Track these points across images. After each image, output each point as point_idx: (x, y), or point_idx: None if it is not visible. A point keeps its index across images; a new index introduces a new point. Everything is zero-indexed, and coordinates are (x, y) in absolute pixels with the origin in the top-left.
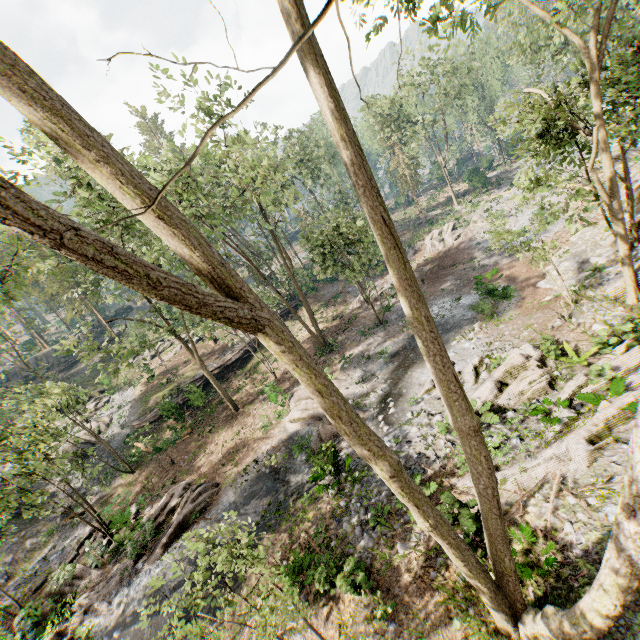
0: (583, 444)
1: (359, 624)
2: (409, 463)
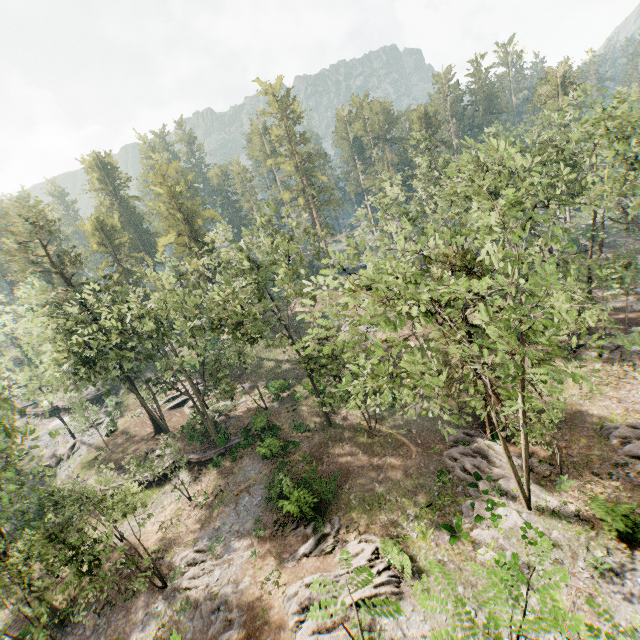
0: None
1: None
2: None
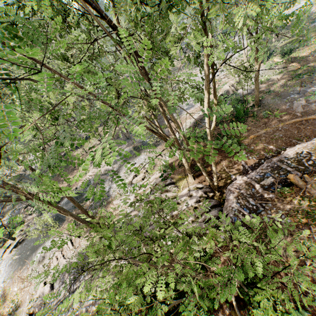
0: (133, 197)
1: (84, 229)
2: (109, 195)
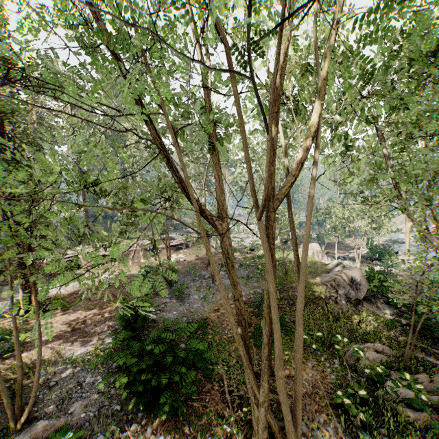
0: None
1: None
2: None
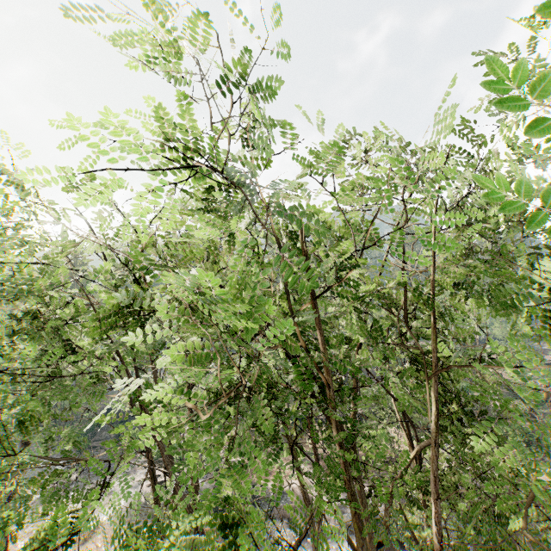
0: None
1: None
2: None
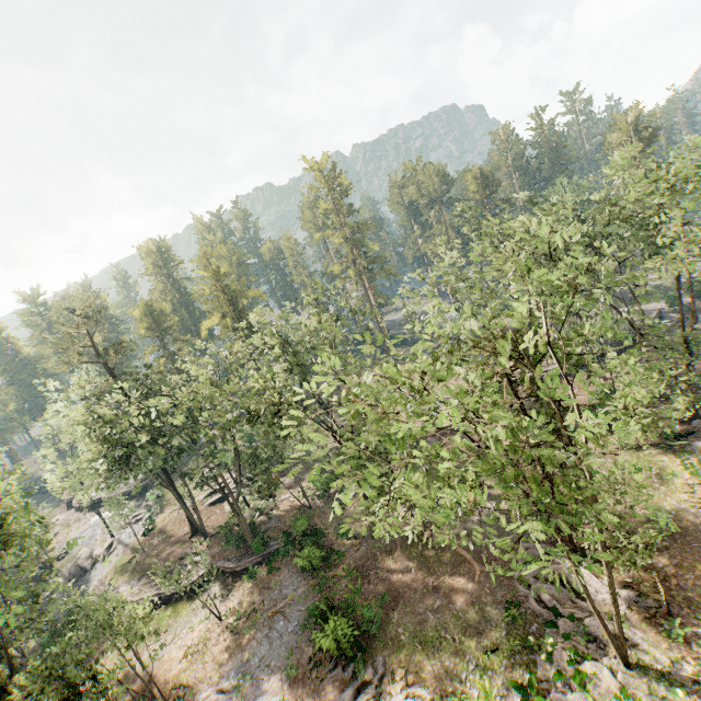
0: None
1: None
2: None
